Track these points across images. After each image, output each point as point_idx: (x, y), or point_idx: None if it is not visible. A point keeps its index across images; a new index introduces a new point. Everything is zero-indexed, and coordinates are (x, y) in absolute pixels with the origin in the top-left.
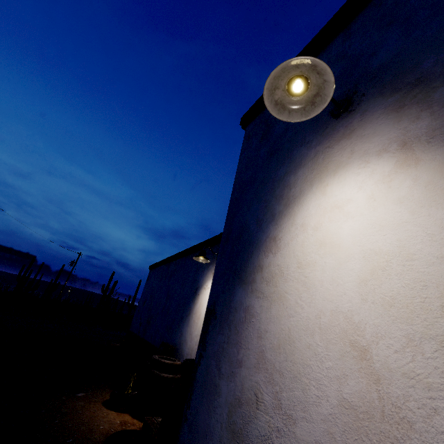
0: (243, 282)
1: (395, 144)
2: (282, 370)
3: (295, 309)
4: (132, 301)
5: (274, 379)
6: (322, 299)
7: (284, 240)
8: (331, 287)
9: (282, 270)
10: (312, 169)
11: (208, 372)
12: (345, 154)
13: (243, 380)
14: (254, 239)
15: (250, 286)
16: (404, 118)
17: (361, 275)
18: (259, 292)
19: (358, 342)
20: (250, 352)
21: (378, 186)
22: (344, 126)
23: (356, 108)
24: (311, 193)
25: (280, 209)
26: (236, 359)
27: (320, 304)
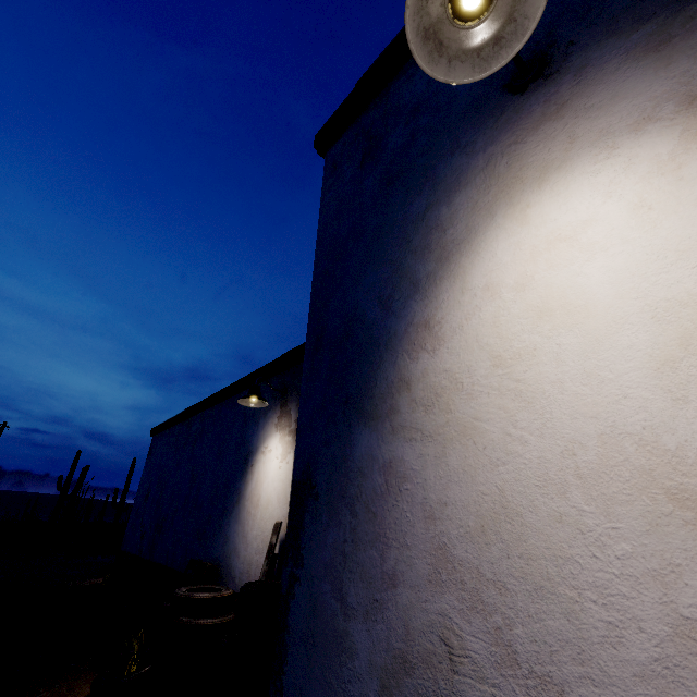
0: (370, 416)
1: (671, 104)
2: (501, 579)
3: (506, 448)
4: (122, 497)
5: (485, 602)
6: (569, 416)
7: (449, 322)
8: (586, 389)
9: (458, 379)
10: (487, 187)
11: (316, 610)
12: (556, 146)
13: (407, 614)
14: (381, 334)
15: (386, 421)
16: (679, 58)
17: (658, 353)
18: (412, 429)
19: (689, 489)
20: (413, 553)
21: (651, 182)
22: (542, 102)
23: (562, 67)
24: (495, 227)
25: (429, 269)
26: (380, 571)
27: (568, 427)
